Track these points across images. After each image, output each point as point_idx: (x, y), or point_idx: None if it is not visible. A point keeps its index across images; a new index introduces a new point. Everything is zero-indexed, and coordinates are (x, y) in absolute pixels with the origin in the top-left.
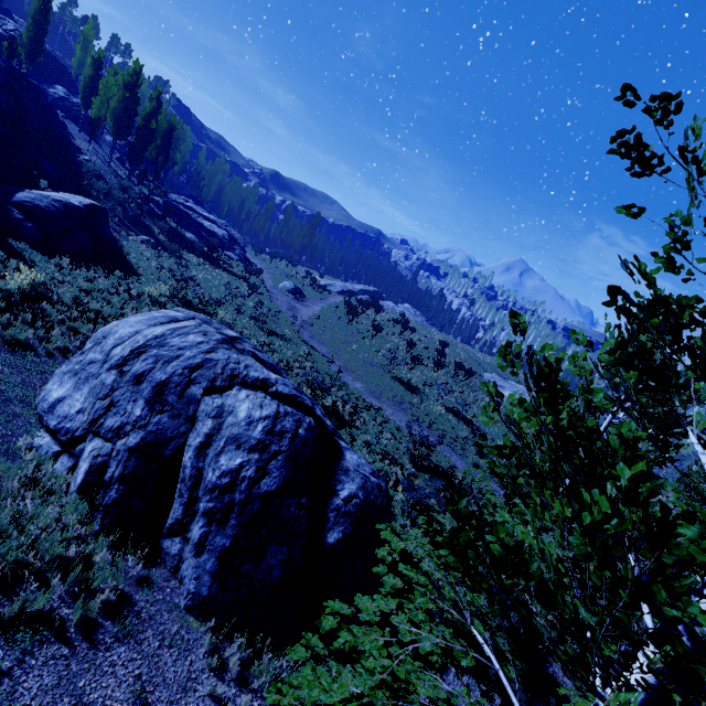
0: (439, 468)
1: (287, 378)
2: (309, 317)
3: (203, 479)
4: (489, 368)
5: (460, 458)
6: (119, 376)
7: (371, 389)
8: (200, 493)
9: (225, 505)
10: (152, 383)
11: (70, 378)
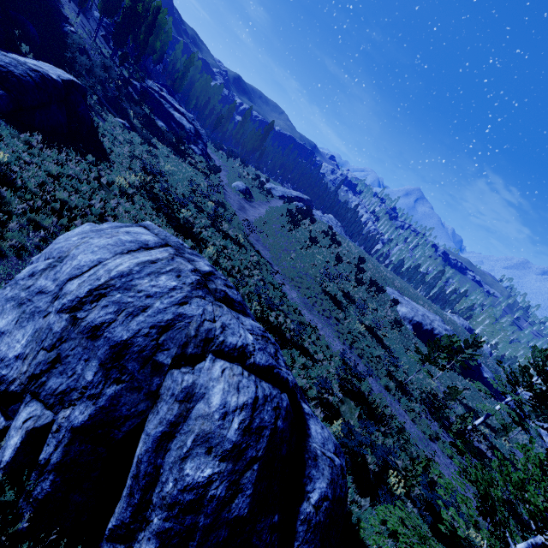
0: (361, 393)
1: (250, 314)
2: (255, 218)
3: (160, 481)
4: (390, 283)
5: (375, 379)
6: (71, 323)
7: (304, 301)
8: (154, 498)
9: (185, 529)
10: (111, 341)
11: (12, 309)
